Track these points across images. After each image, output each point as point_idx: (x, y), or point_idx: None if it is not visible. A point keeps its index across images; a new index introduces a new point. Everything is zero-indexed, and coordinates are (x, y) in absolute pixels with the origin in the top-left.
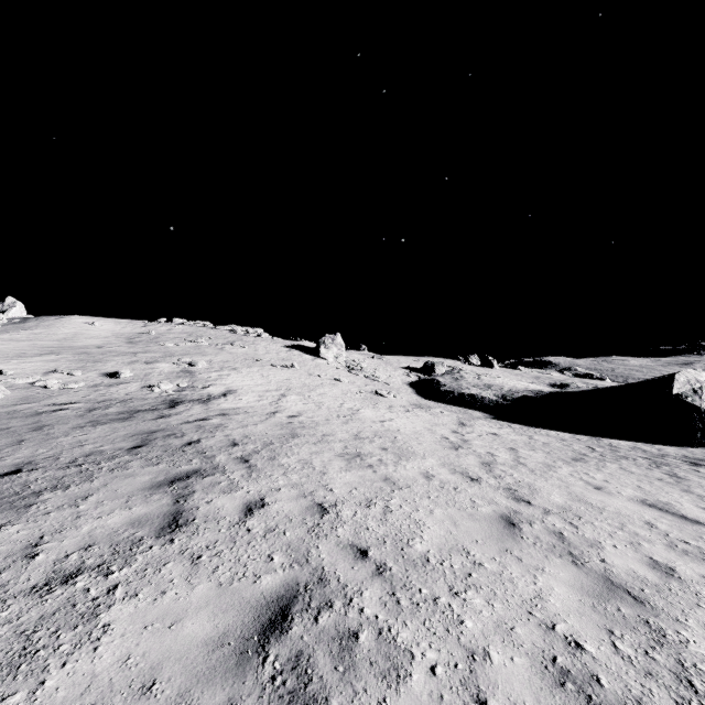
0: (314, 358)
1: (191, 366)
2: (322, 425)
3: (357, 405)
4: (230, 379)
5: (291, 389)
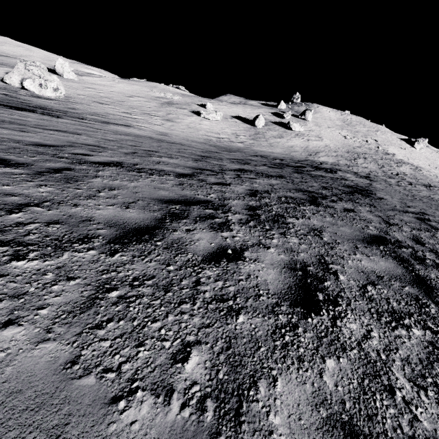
0: (410, 147)
1: (376, 141)
2: (425, 168)
3: (429, 168)
4: (390, 149)
5: (408, 157)
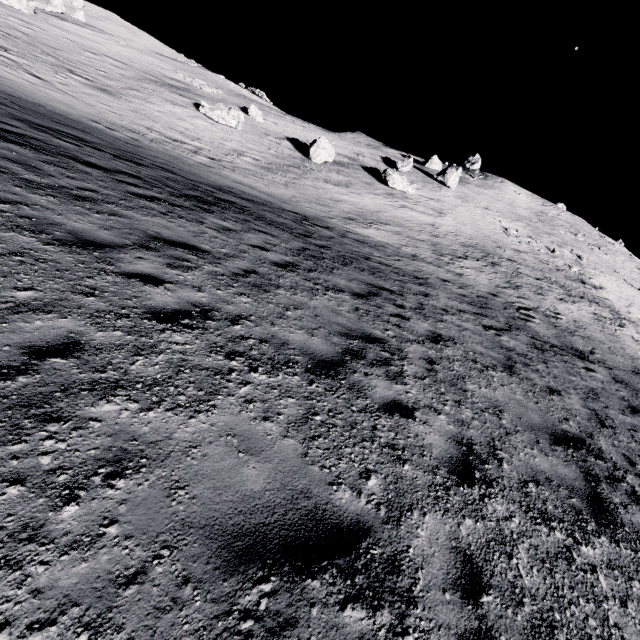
0: None
1: (579, 258)
2: None
3: None
4: (600, 279)
5: (633, 304)
